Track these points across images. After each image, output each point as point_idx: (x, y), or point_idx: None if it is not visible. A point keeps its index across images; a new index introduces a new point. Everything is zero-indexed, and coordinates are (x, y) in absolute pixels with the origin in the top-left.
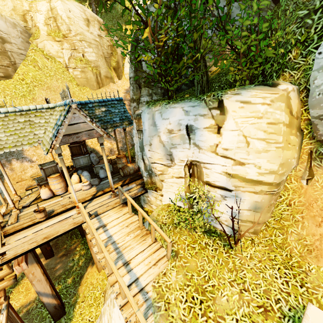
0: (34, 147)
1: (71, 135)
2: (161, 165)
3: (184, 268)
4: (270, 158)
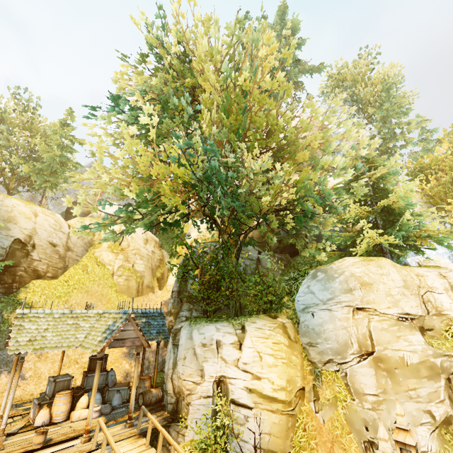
0: (37, 357)
1: (119, 340)
2: (191, 382)
3: None
4: (278, 374)
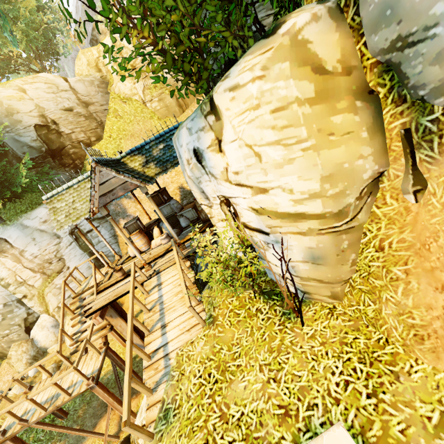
0: (134, 203)
1: (106, 194)
2: (205, 206)
3: (216, 339)
4: (300, 172)
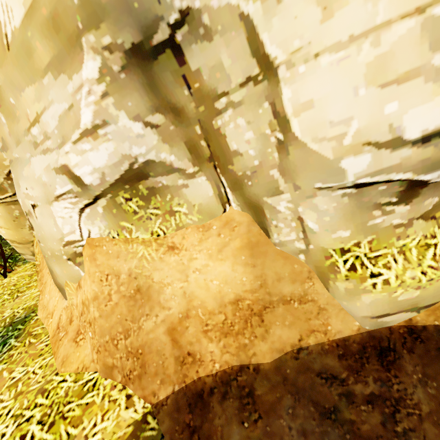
0: None
1: None
2: None
3: None
4: None
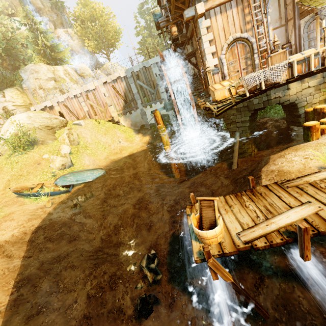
0: None
1: None
2: None
3: None
4: (20, 100)
